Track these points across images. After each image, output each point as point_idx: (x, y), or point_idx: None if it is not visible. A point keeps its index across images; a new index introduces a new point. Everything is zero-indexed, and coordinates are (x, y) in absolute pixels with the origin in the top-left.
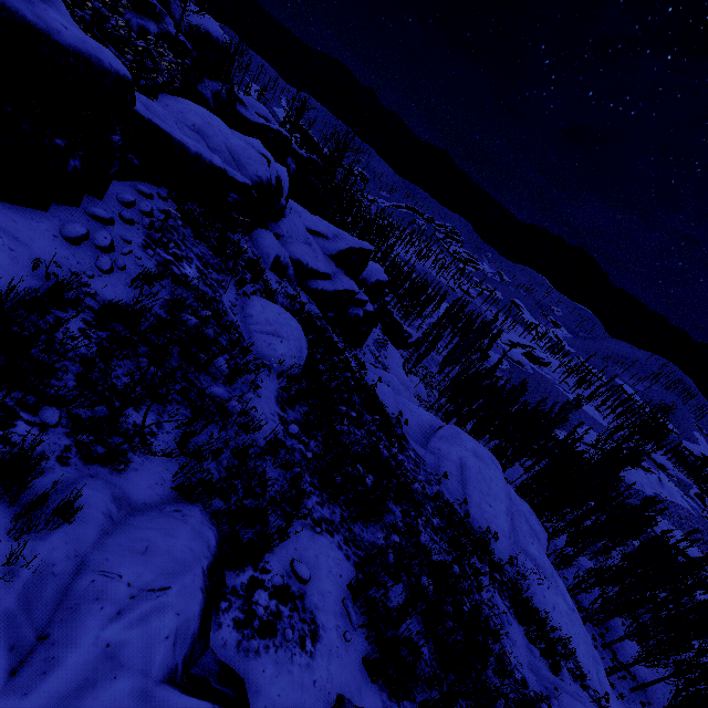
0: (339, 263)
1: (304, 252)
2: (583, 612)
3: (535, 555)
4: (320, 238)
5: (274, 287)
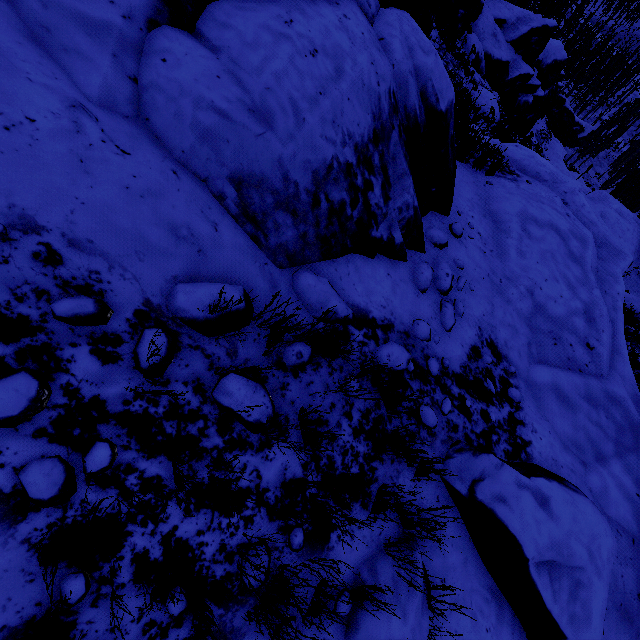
0: (517, 49)
1: (492, 45)
2: None
3: None
4: (503, 26)
5: (476, 78)
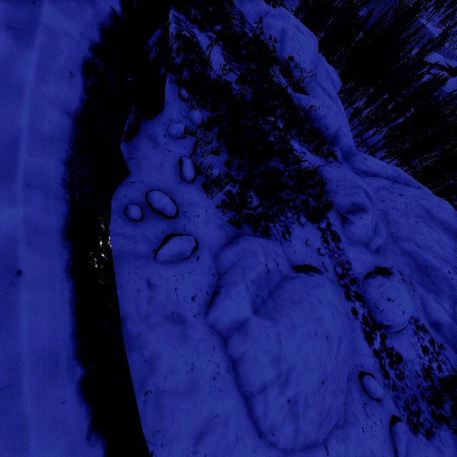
0: None
1: None
2: (364, 143)
3: (326, 87)
4: None
5: None
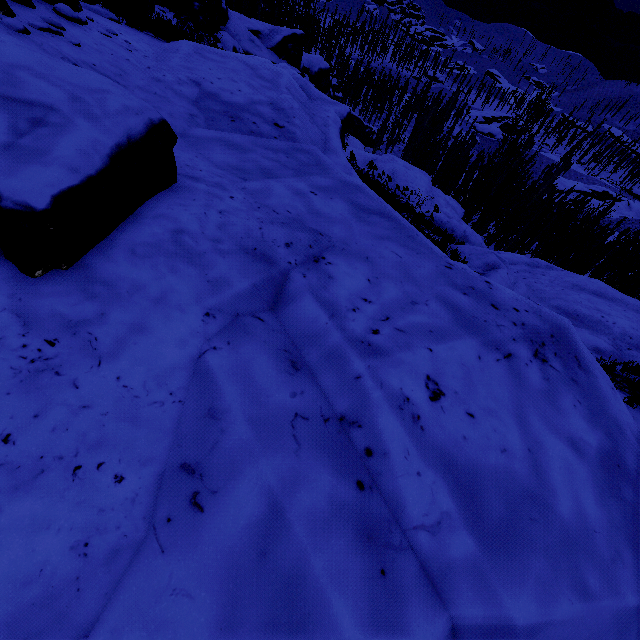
0: (280, 55)
1: (251, 47)
2: None
3: (447, 213)
4: (260, 36)
5: None
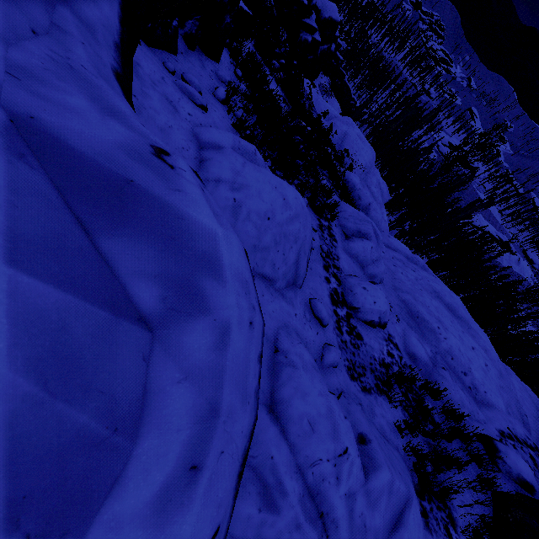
0: None
1: None
2: None
3: (374, 192)
4: None
5: None
